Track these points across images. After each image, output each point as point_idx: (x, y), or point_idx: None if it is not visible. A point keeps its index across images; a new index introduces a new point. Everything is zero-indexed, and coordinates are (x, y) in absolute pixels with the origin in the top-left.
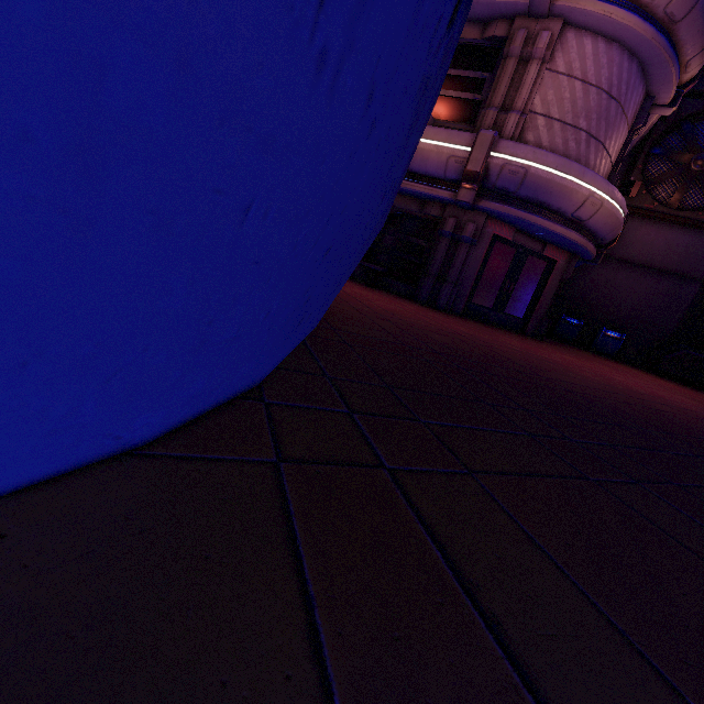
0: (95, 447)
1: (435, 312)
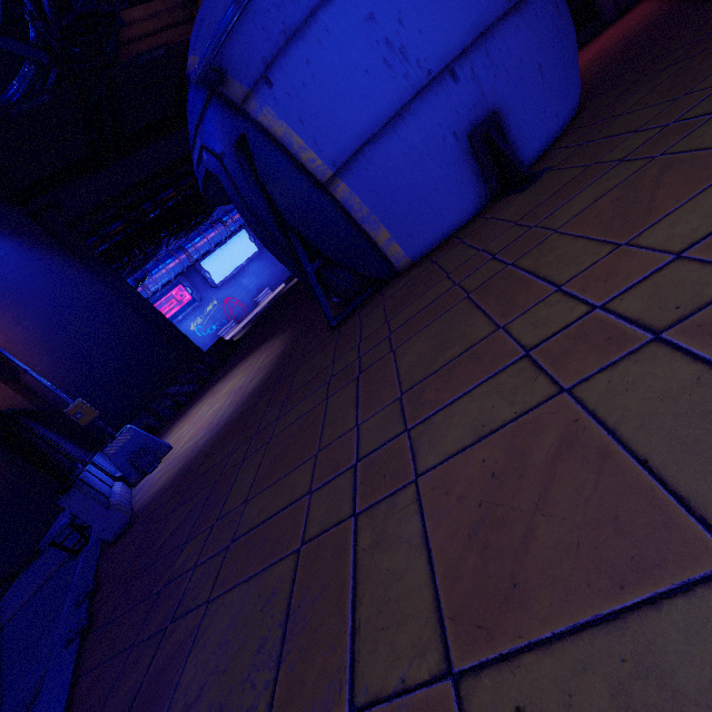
0: (571, 113)
1: (631, 13)
